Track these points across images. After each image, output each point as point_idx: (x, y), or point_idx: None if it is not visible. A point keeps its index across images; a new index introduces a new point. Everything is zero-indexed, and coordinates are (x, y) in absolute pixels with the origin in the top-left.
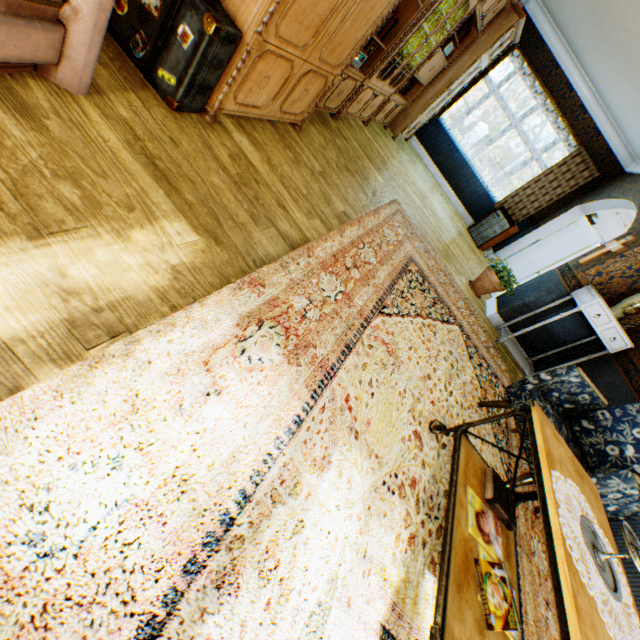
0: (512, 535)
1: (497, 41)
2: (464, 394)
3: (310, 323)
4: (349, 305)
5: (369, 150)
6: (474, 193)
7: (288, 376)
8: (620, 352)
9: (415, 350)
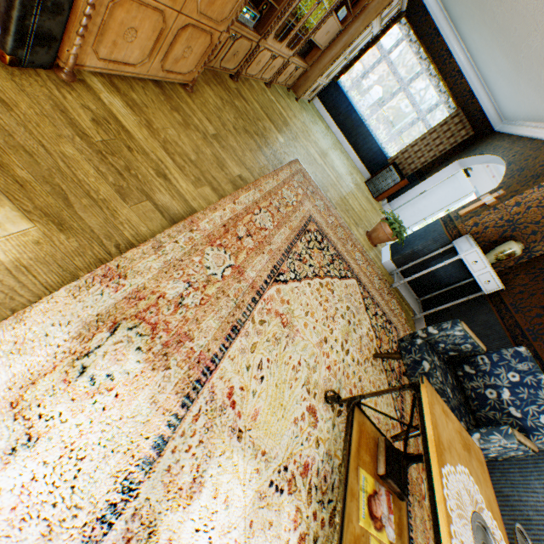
0: (404, 504)
1: (386, 8)
2: (361, 348)
3: (188, 310)
4: (239, 279)
5: (271, 111)
6: (370, 150)
7: (151, 386)
8: (493, 293)
9: (312, 314)
